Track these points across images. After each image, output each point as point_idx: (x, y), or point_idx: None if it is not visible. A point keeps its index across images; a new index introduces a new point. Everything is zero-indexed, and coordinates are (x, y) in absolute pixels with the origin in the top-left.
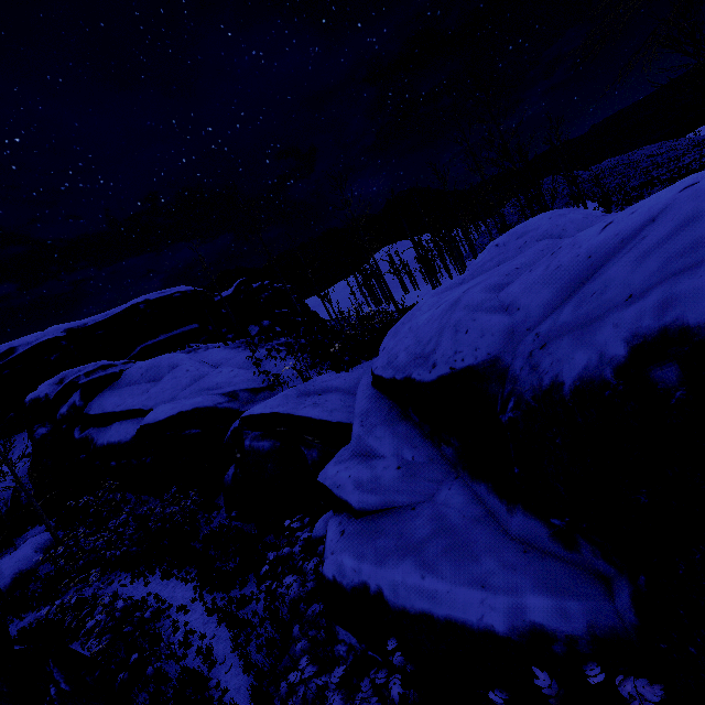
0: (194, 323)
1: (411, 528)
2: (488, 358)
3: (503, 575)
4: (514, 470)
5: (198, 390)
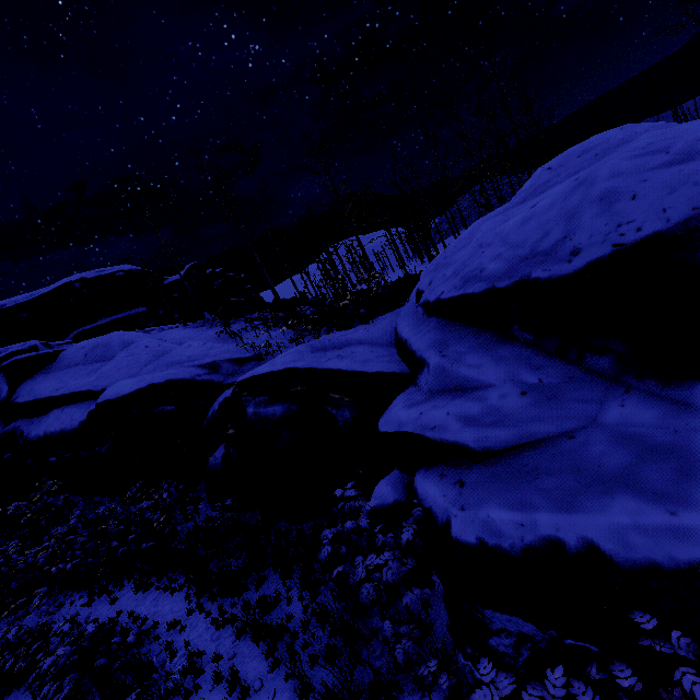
0: (141, 306)
1: (589, 458)
2: (695, 214)
3: None
4: None
5: (166, 364)
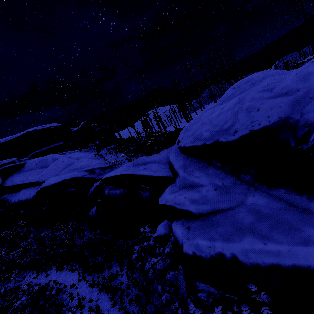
0: (61, 141)
1: (238, 219)
2: (279, 119)
3: None
4: None
5: (71, 170)
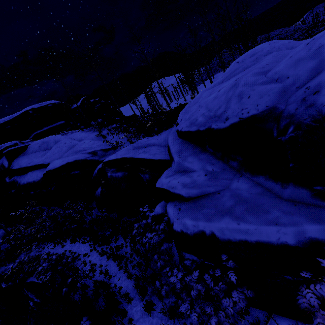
0: (62, 120)
1: (221, 202)
2: (266, 109)
3: (287, 217)
4: (289, 165)
5: (74, 152)
